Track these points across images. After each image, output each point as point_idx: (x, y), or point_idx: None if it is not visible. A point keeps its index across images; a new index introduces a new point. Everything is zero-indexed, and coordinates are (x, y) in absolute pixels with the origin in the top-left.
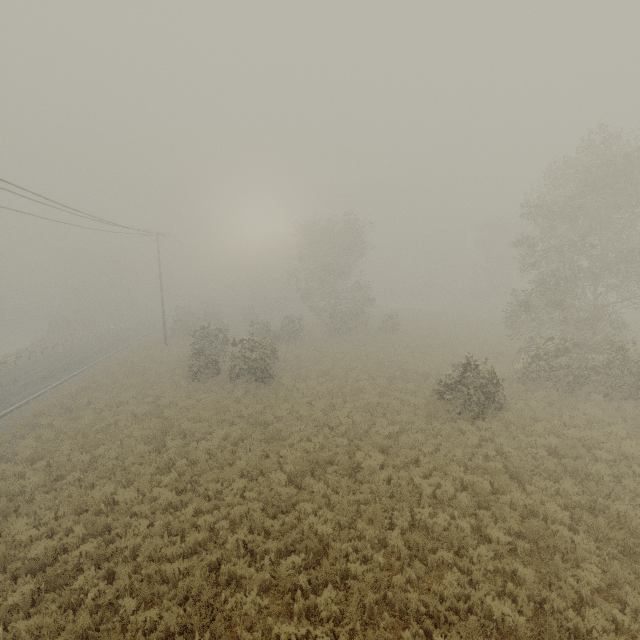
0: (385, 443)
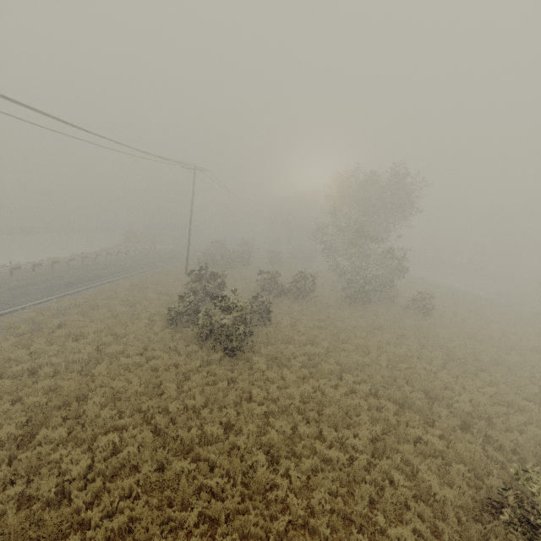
0: None
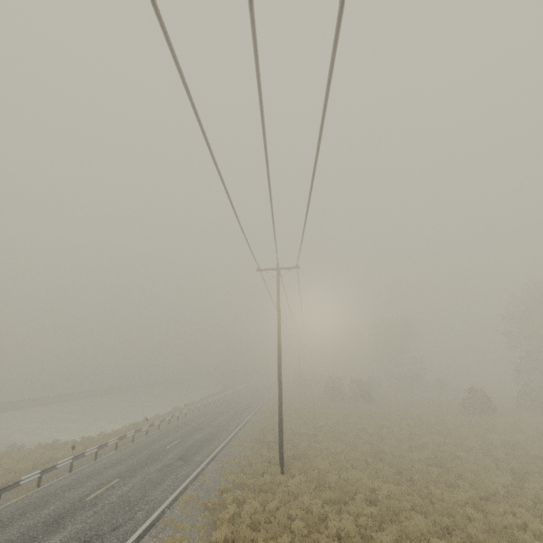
0: (434, 416)
